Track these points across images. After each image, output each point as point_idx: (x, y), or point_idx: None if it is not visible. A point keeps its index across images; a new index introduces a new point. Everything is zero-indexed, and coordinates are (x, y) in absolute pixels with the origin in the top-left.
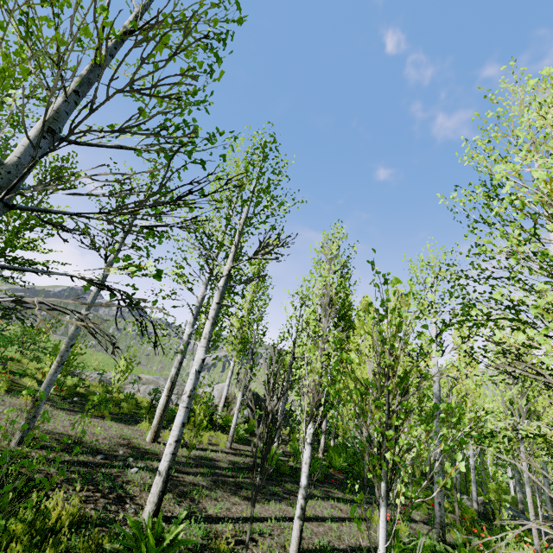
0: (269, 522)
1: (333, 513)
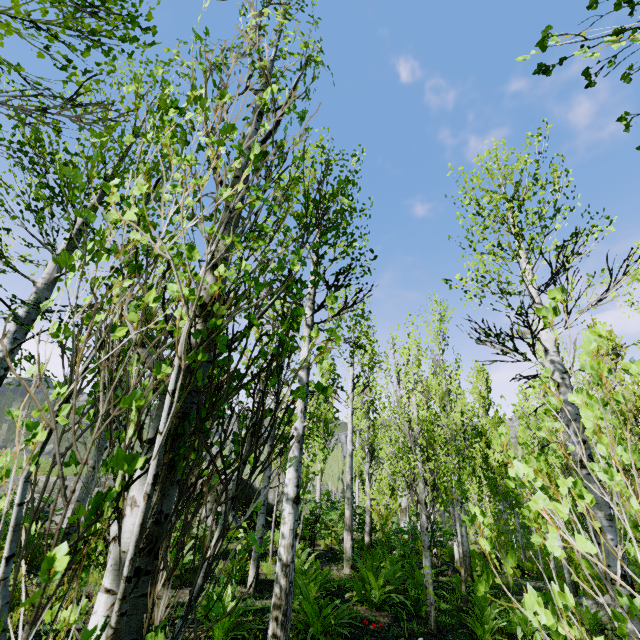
0: None
1: None
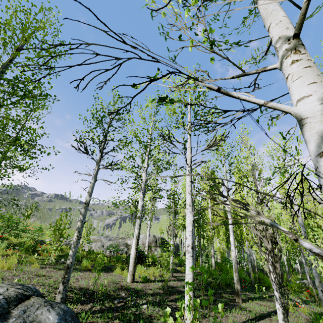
0: None
1: (265, 309)
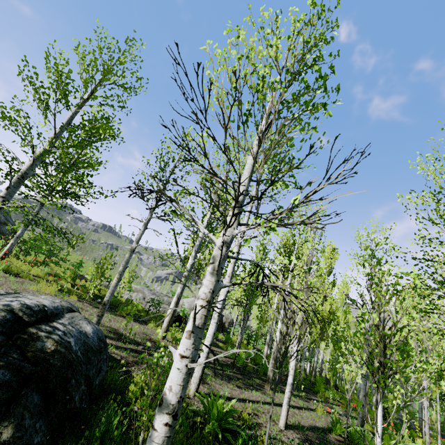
0: (258, 404)
1: (291, 403)
